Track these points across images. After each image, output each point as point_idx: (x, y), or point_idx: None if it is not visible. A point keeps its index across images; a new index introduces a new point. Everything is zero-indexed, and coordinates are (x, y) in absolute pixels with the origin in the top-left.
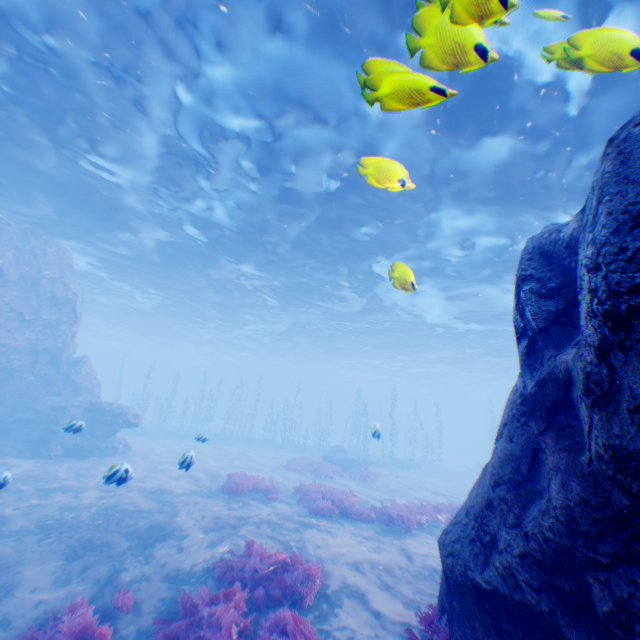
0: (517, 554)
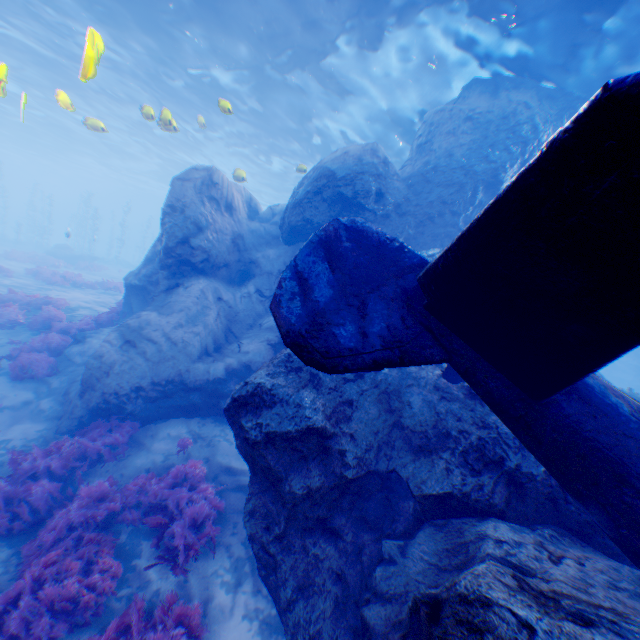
0: (144, 276)
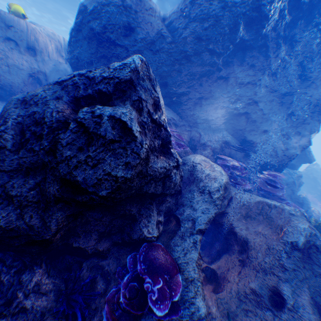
0: None
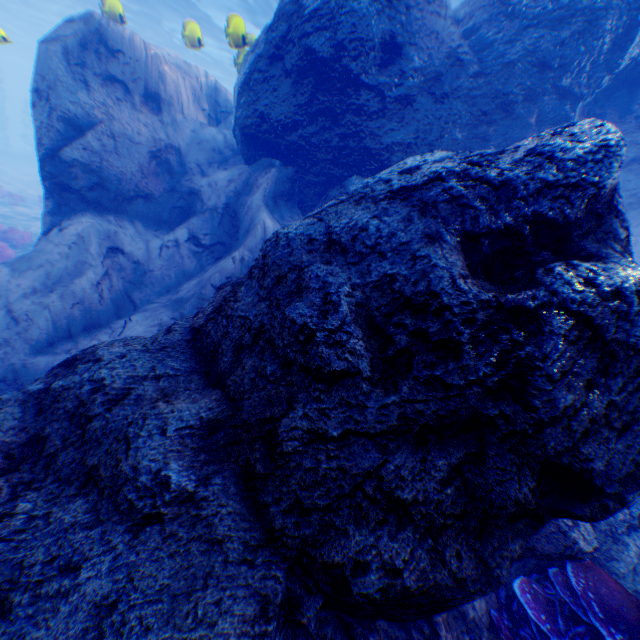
0: None
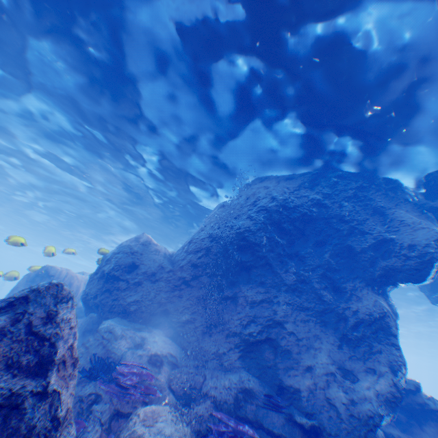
0: None
